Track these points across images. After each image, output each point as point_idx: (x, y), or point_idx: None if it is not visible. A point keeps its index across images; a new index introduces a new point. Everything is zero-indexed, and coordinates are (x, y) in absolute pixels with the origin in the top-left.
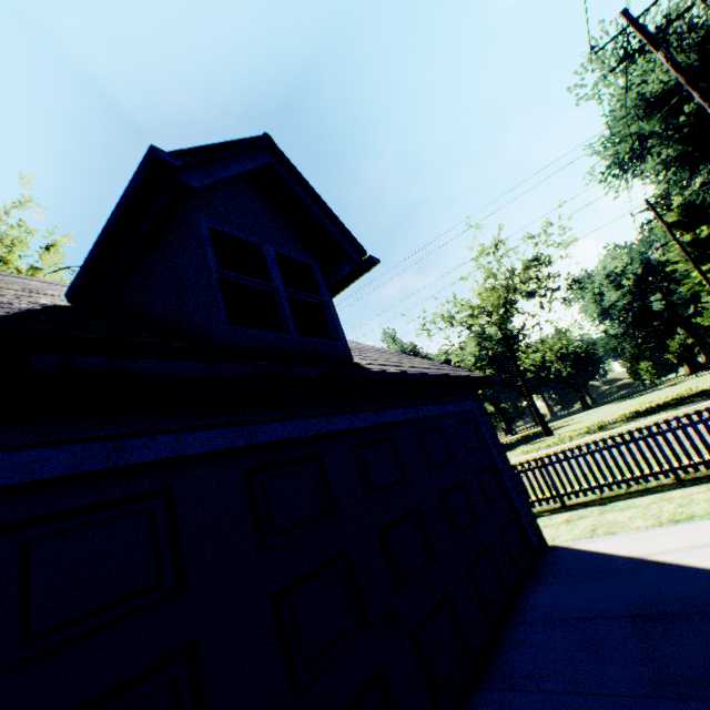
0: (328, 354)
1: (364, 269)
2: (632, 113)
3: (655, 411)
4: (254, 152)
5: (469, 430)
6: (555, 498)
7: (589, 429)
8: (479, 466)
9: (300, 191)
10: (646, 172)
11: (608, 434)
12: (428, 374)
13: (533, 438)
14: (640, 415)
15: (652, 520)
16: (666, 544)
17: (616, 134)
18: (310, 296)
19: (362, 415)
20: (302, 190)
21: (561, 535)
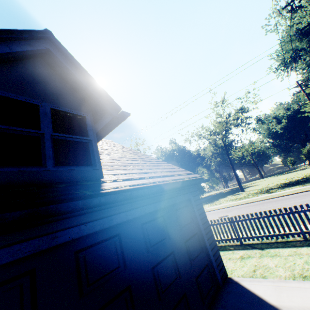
0: (81, 177)
1: (120, 119)
2: (294, 32)
3: (293, 184)
4: (31, 40)
5: (185, 212)
6: (237, 239)
7: (261, 191)
8: (188, 235)
9: (71, 69)
10: (297, 68)
11: (270, 196)
12: (152, 188)
13: (235, 192)
14: (286, 186)
15: (289, 272)
16: (297, 300)
17: (284, 49)
18: (76, 137)
19: (92, 223)
20: (74, 68)
21: (236, 270)
